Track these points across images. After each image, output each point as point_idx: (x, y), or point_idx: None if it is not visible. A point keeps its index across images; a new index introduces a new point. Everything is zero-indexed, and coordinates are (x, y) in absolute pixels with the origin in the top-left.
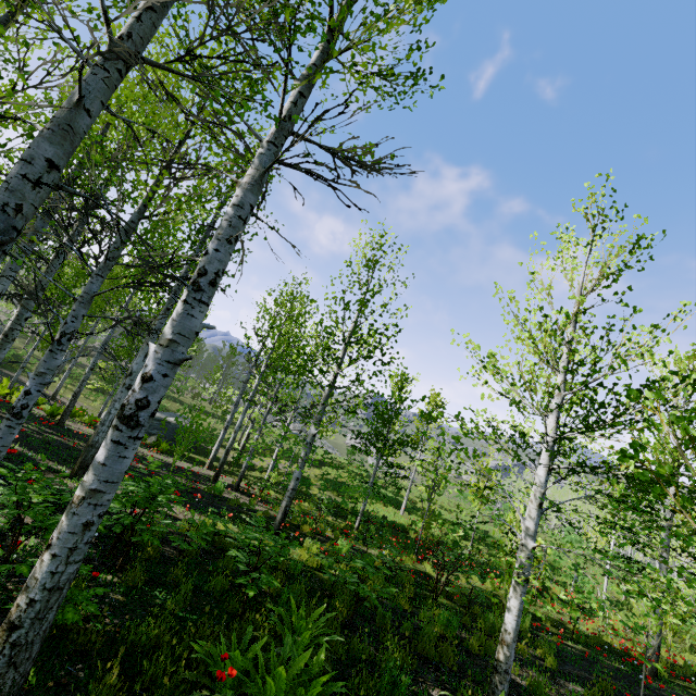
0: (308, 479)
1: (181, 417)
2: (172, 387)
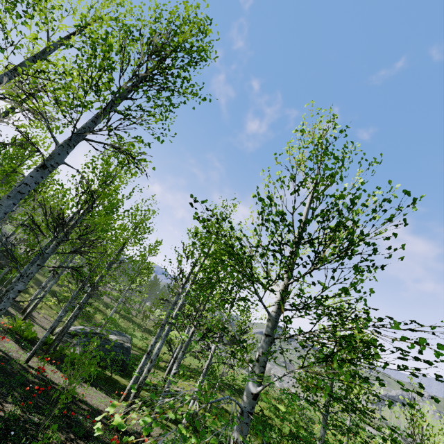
0: (229, 413)
1: (121, 335)
2: (125, 309)
